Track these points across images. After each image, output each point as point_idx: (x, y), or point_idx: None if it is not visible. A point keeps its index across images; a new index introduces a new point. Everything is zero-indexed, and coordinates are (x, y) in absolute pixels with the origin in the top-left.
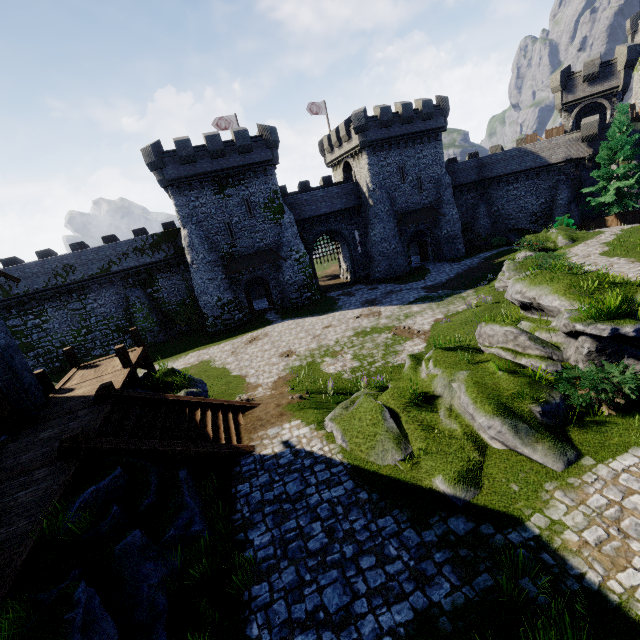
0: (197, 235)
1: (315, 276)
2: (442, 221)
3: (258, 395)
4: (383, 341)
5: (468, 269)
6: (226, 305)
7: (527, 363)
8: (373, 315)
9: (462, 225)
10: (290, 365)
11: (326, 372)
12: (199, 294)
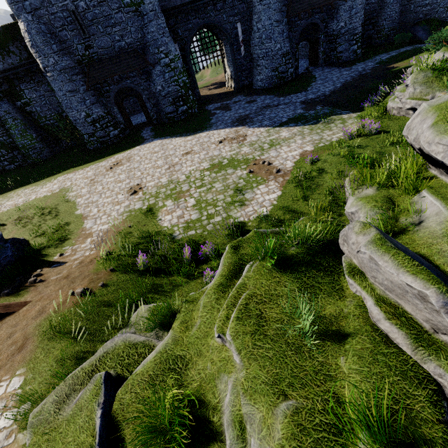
0: (38, 30)
1: (195, 85)
2: (342, 8)
3: (75, 255)
4: (235, 181)
5: (358, 77)
6: (97, 121)
7: (440, 378)
8: (237, 140)
9: (364, 15)
10: (131, 207)
11: (157, 227)
12: (65, 109)
